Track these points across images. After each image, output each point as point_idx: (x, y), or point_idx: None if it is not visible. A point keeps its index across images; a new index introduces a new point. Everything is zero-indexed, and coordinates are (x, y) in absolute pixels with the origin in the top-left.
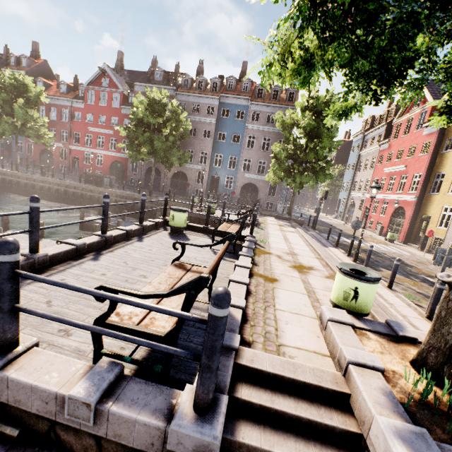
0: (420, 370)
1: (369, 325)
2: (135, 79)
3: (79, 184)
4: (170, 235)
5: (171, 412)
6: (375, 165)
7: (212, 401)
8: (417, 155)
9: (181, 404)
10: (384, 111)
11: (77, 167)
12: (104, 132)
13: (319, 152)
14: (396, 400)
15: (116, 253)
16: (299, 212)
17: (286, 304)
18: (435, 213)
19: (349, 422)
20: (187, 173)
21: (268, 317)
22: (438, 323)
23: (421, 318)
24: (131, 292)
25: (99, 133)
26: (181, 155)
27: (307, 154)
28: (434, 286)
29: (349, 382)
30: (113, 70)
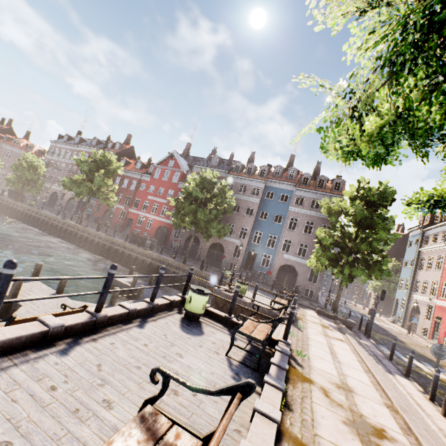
0: None
1: None
2: (195, 163)
3: (123, 242)
4: (182, 322)
5: None
6: (443, 266)
7: None
8: None
9: None
10: None
11: (129, 226)
12: (159, 201)
13: (373, 243)
14: None
15: (98, 345)
16: (345, 307)
17: None
18: None
19: None
20: (225, 245)
21: None
22: None
23: None
24: None
25: (156, 201)
26: (221, 227)
27: (358, 244)
28: None
29: None
30: (179, 155)
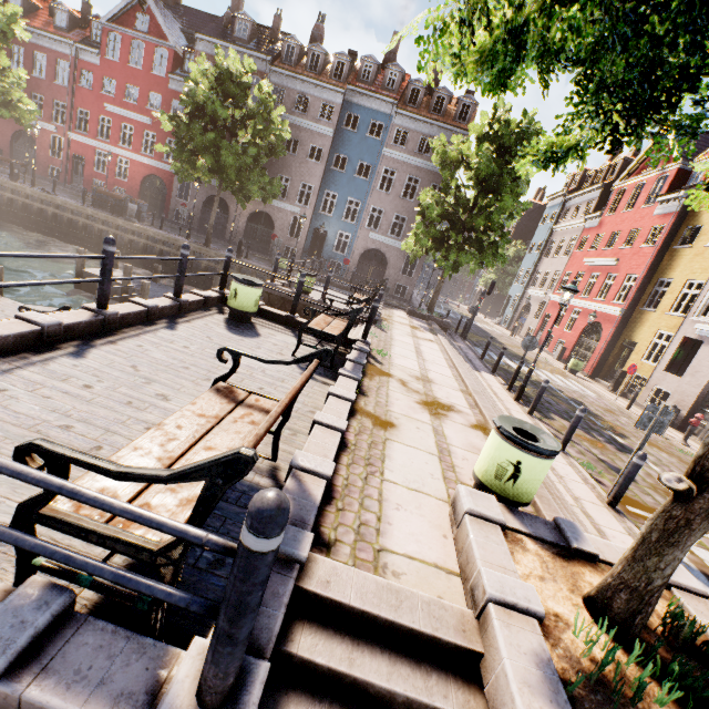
0: (598, 616)
1: (528, 526)
2: (199, 27)
3: (81, 207)
4: (227, 323)
5: (153, 700)
6: (572, 251)
7: (234, 684)
8: (638, 244)
9: (173, 685)
10: (604, 166)
11: (81, 174)
12: (134, 118)
13: (494, 216)
14: (557, 678)
15: (121, 348)
16: (446, 308)
17: (402, 471)
18: (644, 339)
19: (475, 704)
20: (275, 216)
21: (368, 494)
22: (644, 549)
23: (600, 504)
24: (93, 463)
25: (126, 118)
26: (267, 183)
27: (474, 216)
28: (629, 459)
29: (485, 633)
30: (159, 1)
